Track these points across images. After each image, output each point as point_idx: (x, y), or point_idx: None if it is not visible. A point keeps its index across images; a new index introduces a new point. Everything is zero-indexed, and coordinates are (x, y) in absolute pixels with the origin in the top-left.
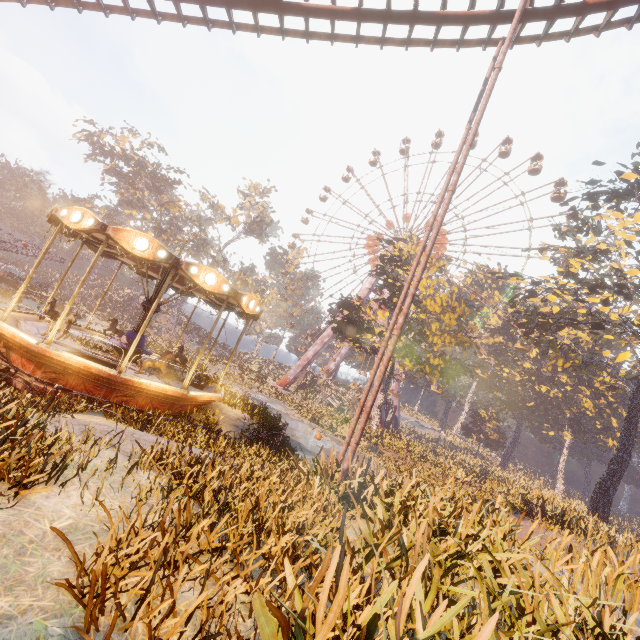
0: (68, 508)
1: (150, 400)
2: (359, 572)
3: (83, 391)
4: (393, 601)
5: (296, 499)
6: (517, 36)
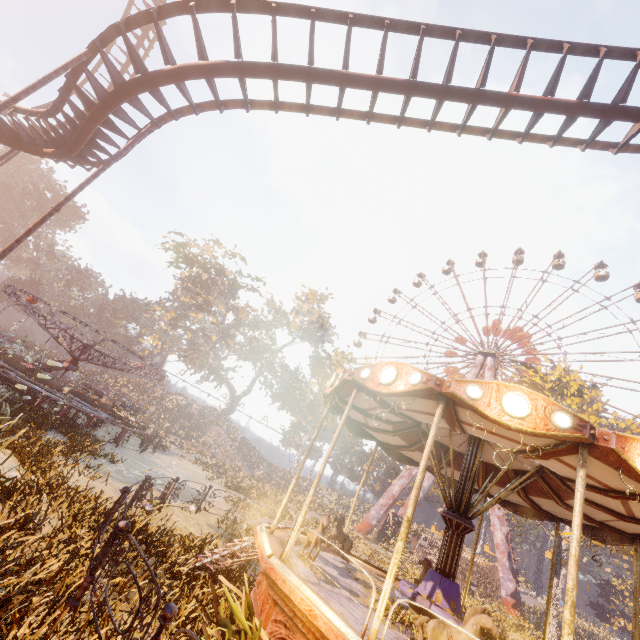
0: None
1: None
2: None
3: None
4: None
5: None
6: None
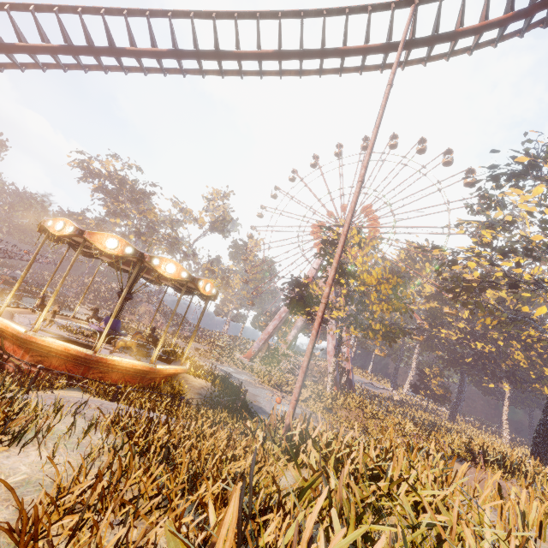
0: (25, 465)
1: (122, 375)
2: (281, 511)
3: (64, 370)
4: (314, 538)
5: (240, 453)
6: (406, 60)
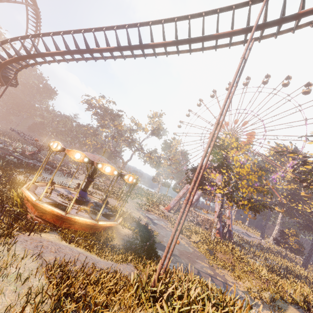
0: None
1: (81, 226)
2: None
3: (52, 221)
4: None
5: (116, 298)
6: (261, 36)
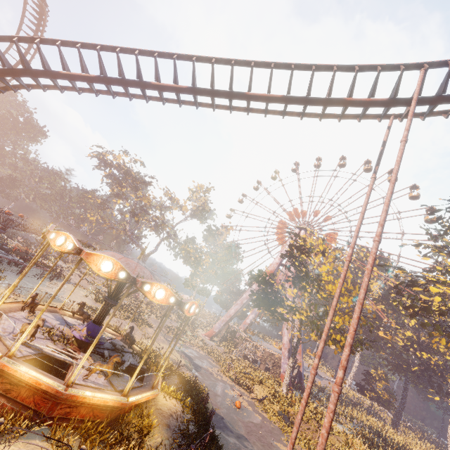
0: None
1: (92, 408)
2: None
3: (31, 403)
4: None
5: None
6: (406, 114)
